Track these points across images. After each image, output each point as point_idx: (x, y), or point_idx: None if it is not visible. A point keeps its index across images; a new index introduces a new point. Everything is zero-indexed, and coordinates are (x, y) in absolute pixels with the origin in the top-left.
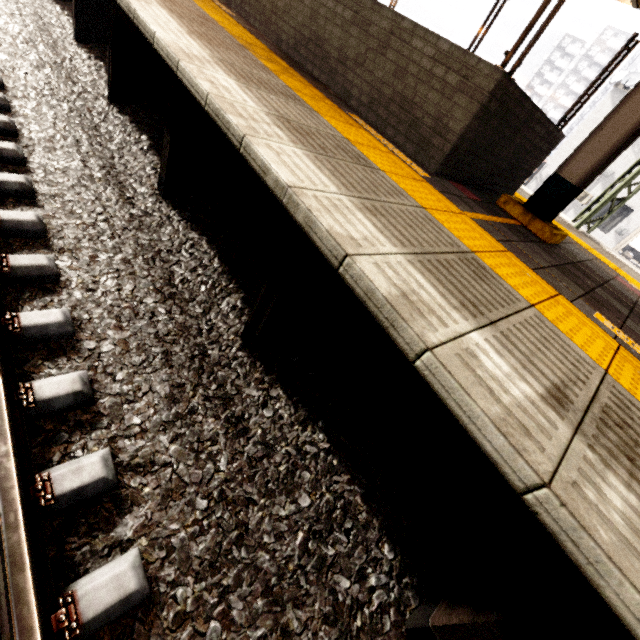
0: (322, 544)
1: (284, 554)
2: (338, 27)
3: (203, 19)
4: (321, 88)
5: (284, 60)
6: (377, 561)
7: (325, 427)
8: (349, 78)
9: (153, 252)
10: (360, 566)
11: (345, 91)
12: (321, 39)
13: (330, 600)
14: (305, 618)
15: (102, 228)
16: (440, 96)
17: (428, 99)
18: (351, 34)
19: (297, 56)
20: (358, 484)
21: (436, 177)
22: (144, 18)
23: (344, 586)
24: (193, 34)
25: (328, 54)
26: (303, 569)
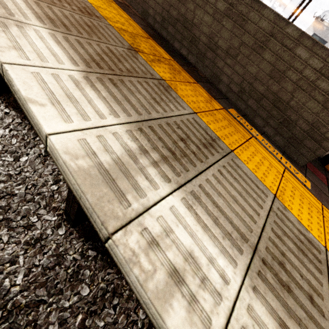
0: None
1: None
2: (209, 15)
3: (86, 14)
4: (196, 75)
5: (159, 43)
6: None
7: None
8: (219, 65)
9: (76, 327)
10: None
11: (214, 75)
12: (190, 22)
13: None
14: None
15: (12, 322)
16: (321, 107)
17: (306, 106)
18: (224, 25)
19: (164, 32)
20: None
21: (306, 172)
22: (21, 90)
23: None
24: (91, 71)
25: (197, 38)
26: None
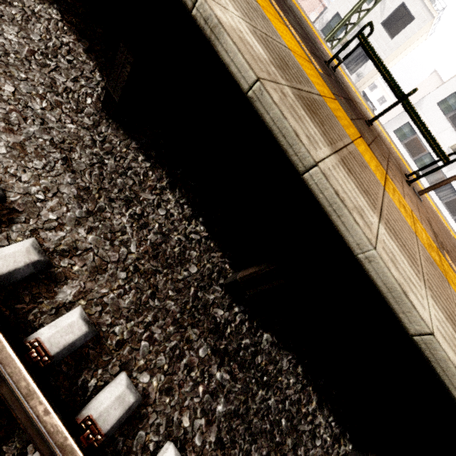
0: (48, 60)
1: (13, 50)
2: None
3: None
4: None
5: None
6: (89, 79)
7: (60, 9)
8: None
9: None
10: (76, 77)
11: None
12: None
13: (49, 80)
14: (26, 77)
15: None
16: None
17: None
18: None
19: None
20: (82, 44)
21: None
22: None
23: (62, 80)
24: None
25: None
26: (29, 61)
